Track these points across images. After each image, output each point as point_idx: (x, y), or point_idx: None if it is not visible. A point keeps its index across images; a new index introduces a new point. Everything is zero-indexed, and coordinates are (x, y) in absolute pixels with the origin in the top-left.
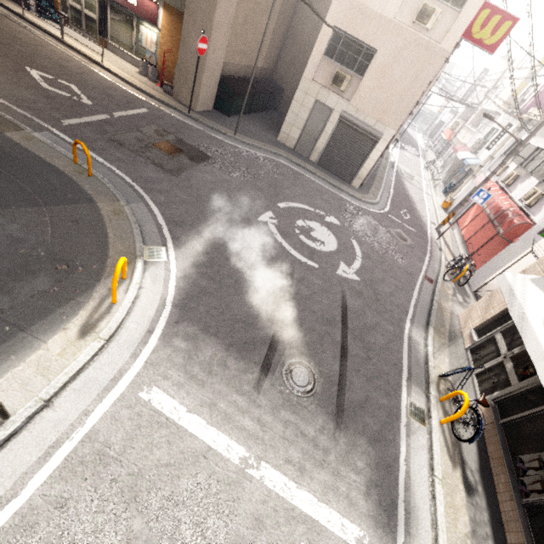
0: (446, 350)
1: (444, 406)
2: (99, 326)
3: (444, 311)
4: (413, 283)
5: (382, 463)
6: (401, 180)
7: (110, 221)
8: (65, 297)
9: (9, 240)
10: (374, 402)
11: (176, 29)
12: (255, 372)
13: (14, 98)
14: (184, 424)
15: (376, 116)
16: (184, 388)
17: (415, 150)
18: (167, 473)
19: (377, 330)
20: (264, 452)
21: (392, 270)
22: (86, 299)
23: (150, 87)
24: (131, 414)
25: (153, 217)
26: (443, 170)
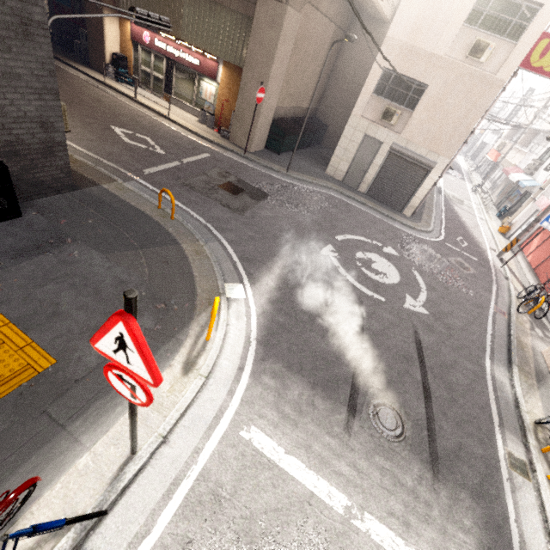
0: (536, 392)
1: (547, 458)
2: (198, 363)
3: (525, 347)
4: (484, 316)
5: (490, 523)
6: (451, 206)
7: (194, 261)
8: (166, 334)
9: (117, 281)
10: (468, 450)
11: (233, 82)
12: (342, 413)
13: (105, 153)
14: (285, 466)
15: (428, 146)
16: (278, 427)
17: (459, 174)
18: (277, 519)
19: (457, 368)
20: (366, 502)
21: (459, 302)
22: (184, 337)
23: (209, 133)
24: (235, 453)
25: (228, 255)
26: (493, 192)
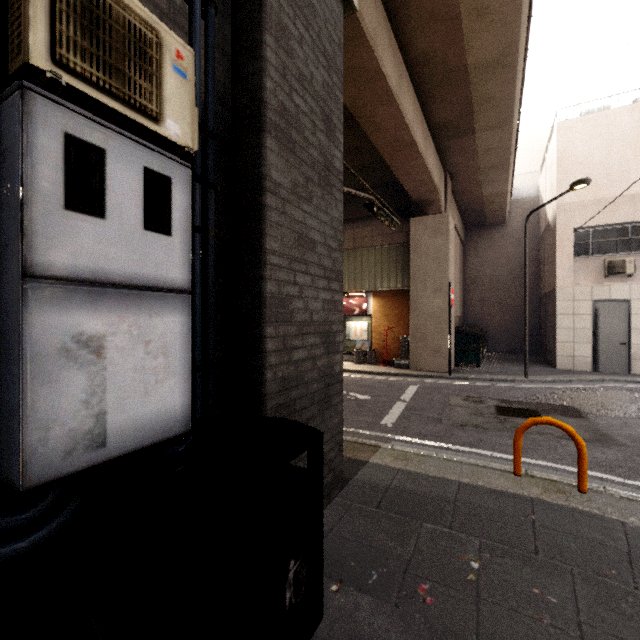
0: None
1: None
2: None
3: None
4: None
5: None
6: None
7: None
8: None
9: None
10: None
11: (391, 307)
12: None
13: None
14: None
15: None
16: None
17: None
18: None
19: None
20: None
21: None
22: None
23: (380, 369)
24: None
25: None
26: None
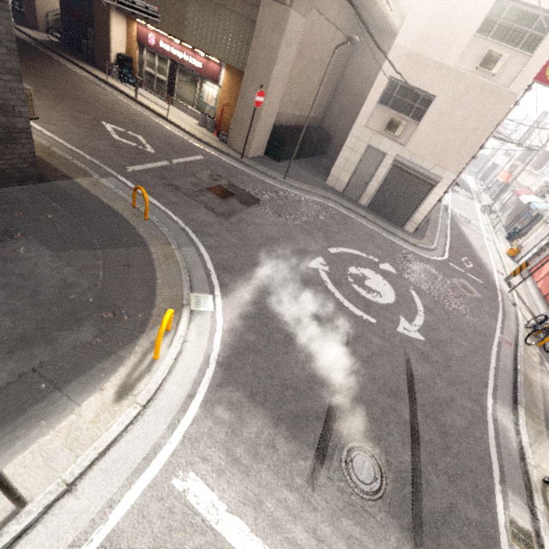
0: (546, 441)
1: None
2: (138, 388)
3: (534, 385)
4: (488, 346)
5: None
6: (457, 224)
7: (160, 266)
8: (106, 349)
9: (62, 284)
10: (461, 514)
11: (235, 86)
12: (308, 458)
13: (89, 148)
14: (223, 530)
15: (433, 159)
16: (224, 475)
17: (467, 193)
18: None
19: (453, 407)
20: None
21: (461, 329)
22: (127, 353)
23: (207, 136)
24: (161, 509)
25: (202, 261)
26: (502, 214)
